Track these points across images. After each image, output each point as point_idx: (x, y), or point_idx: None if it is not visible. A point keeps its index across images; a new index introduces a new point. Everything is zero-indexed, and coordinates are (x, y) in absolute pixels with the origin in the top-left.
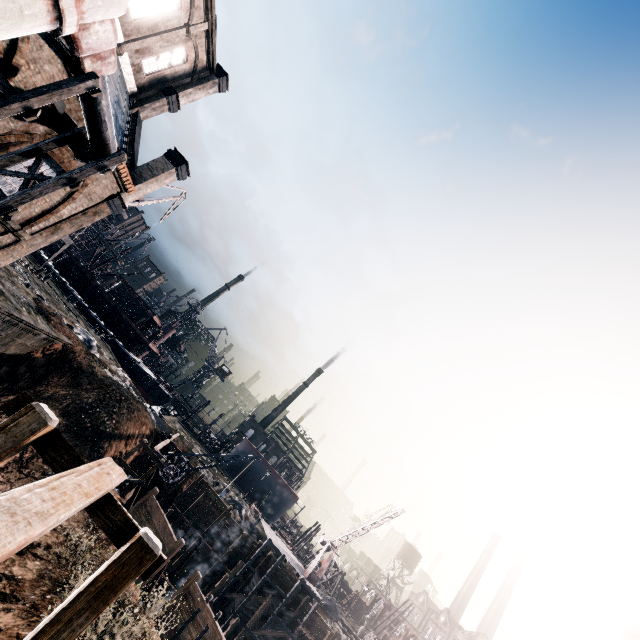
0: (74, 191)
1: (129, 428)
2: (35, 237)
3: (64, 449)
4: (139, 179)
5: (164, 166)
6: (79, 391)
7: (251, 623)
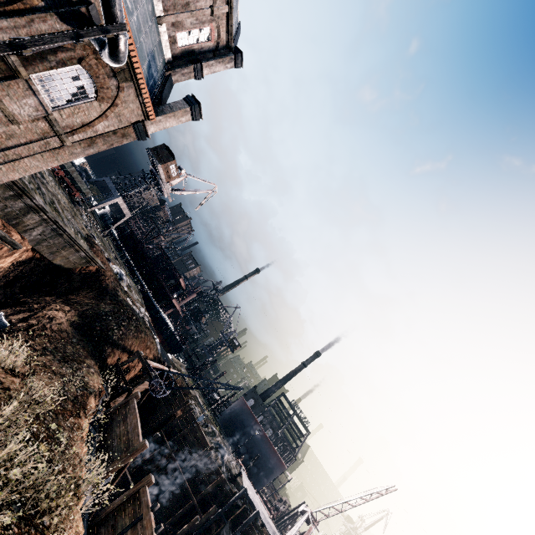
0: (107, 109)
1: (133, 345)
2: (75, 146)
3: None
4: (160, 113)
5: (181, 106)
6: (99, 302)
7: None
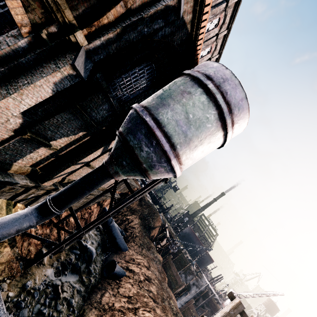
0: None
1: (156, 224)
2: None
3: (243, 311)
4: None
5: None
6: (143, 208)
7: None
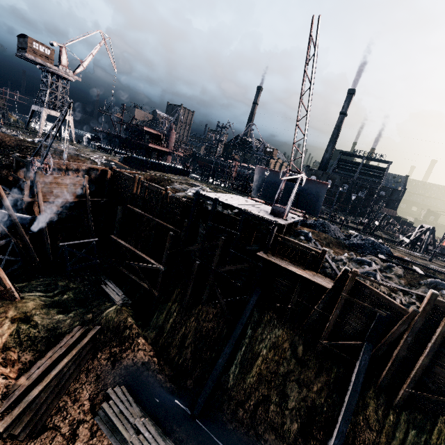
0: None
1: None
2: None
3: None
4: None
5: None
6: None
7: (213, 264)
